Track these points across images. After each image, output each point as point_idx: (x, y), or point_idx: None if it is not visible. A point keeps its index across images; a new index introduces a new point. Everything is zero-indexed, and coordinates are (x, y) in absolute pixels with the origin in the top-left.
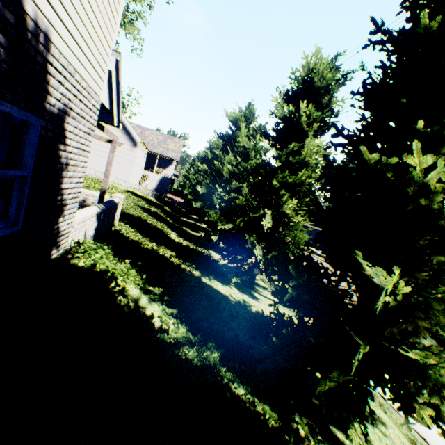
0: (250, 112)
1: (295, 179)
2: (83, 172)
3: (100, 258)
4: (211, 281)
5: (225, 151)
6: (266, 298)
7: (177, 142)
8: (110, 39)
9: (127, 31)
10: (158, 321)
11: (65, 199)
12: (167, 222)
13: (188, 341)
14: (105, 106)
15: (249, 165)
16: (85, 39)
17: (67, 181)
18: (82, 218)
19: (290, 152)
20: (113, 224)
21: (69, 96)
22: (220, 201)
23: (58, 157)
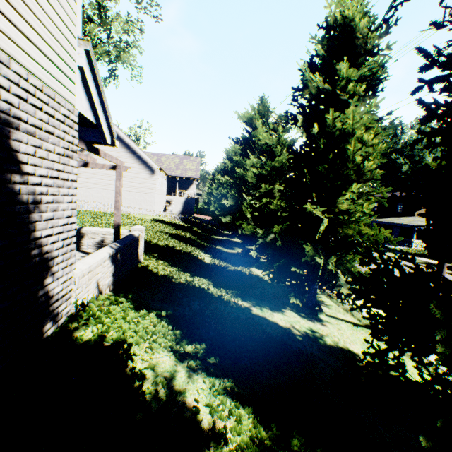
0: (264, 107)
1: (347, 161)
2: (71, 208)
3: (113, 321)
4: (263, 311)
5: (245, 155)
6: (337, 320)
7: (194, 161)
8: (69, 21)
9: (123, 60)
10: (207, 413)
11: (48, 251)
12: (198, 245)
13: (261, 448)
14: (87, 118)
15: (276, 162)
16: (17, 8)
17: (44, 225)
18: (86, 268)
19: (331, 130)
20: (138, 261)
21: (8, 97)
22: (251, 210)
23: (13, 193)
